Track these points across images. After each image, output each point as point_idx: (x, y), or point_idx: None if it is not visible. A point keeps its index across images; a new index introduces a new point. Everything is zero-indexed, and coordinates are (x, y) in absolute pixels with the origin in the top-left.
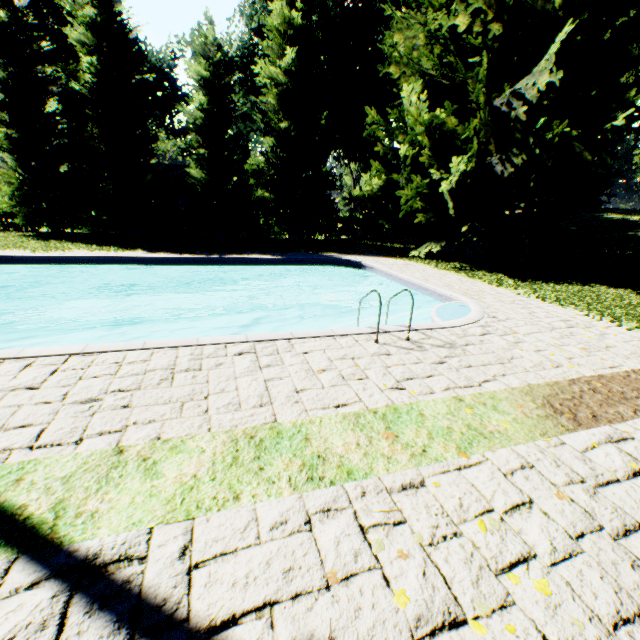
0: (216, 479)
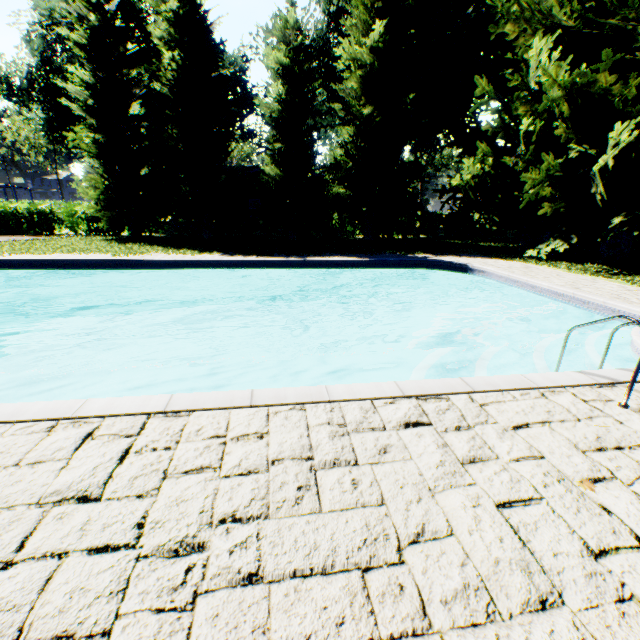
0: None
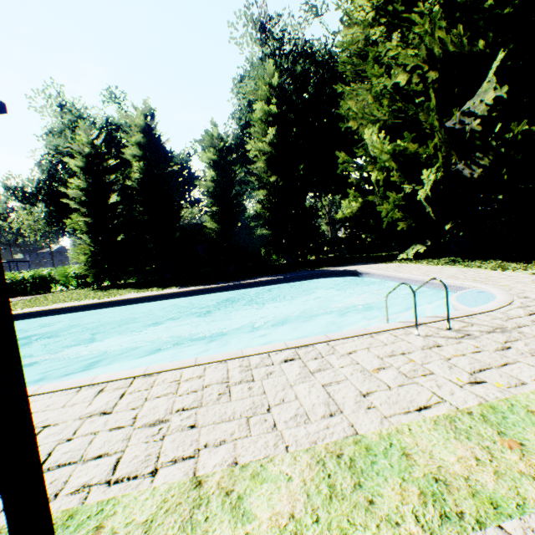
0: (320, 520)
